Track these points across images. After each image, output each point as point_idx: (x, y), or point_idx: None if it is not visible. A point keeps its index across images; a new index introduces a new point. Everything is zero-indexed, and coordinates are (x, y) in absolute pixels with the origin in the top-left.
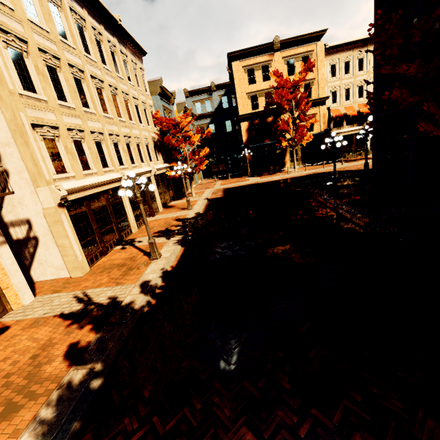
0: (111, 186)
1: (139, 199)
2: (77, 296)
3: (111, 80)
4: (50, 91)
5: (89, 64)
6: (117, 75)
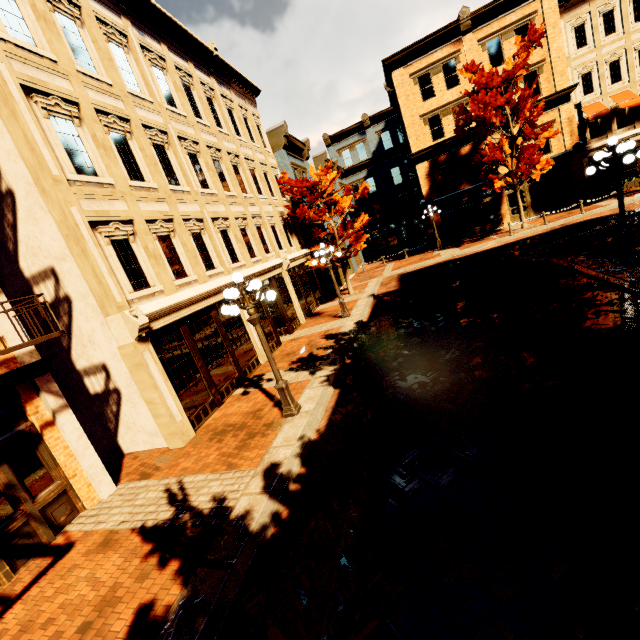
0: (221, 297)
1: (254, 316)
2: (169, 489)
3: (209, 139)
4: (117, 169)
5: (175, 120)
6: (218, 130)
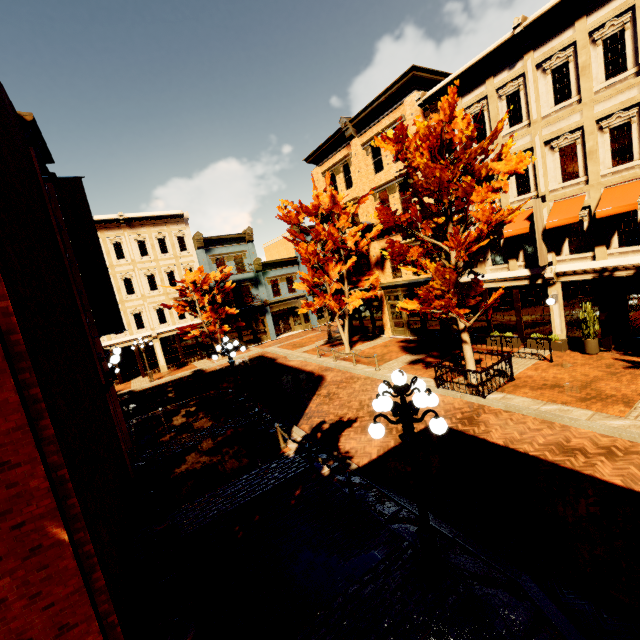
0: None
1: None
2: None
3: None
4: None
5: None
6: (118, 261)
